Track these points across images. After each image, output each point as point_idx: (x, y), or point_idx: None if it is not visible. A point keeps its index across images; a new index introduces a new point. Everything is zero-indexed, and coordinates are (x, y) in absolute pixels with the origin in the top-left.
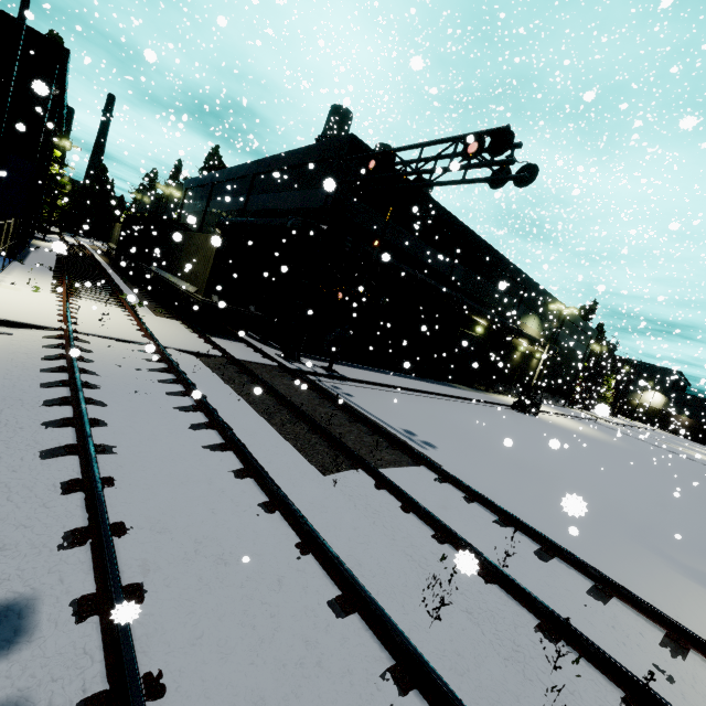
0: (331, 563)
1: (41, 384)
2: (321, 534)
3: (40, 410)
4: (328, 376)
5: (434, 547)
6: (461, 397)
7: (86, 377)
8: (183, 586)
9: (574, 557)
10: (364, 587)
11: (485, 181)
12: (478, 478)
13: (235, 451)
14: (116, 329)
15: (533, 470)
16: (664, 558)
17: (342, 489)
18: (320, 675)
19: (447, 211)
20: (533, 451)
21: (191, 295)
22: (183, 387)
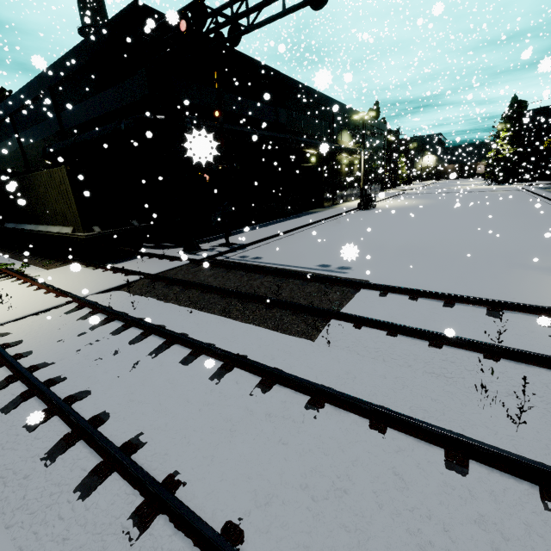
0: (414, 427)
1: (2, 410)
2: (374, 402)
3: (27, 442)
4: (231, 251)
5: (439, 355)
6: (325, 218)
7: (42, 374)
8: (344, 550)
9: (515, 305)
10: (464, 436)
11: (309, 3)
12: (396, 276)
13: (240, 367)
14: (24, 303)
15: (415, 250)
16: (534, 270)
17: (336, 345)
18: (517, 549)
19: (253, 59)
20: (400, 235)
21: (70, 236)
22: (139, 329)
